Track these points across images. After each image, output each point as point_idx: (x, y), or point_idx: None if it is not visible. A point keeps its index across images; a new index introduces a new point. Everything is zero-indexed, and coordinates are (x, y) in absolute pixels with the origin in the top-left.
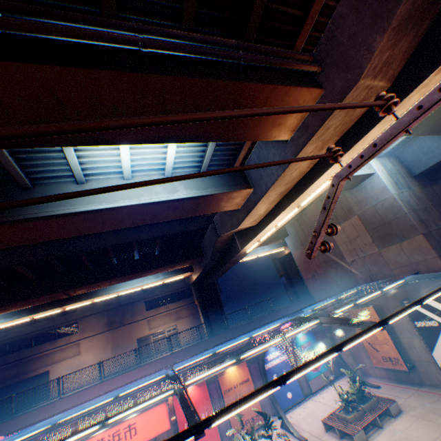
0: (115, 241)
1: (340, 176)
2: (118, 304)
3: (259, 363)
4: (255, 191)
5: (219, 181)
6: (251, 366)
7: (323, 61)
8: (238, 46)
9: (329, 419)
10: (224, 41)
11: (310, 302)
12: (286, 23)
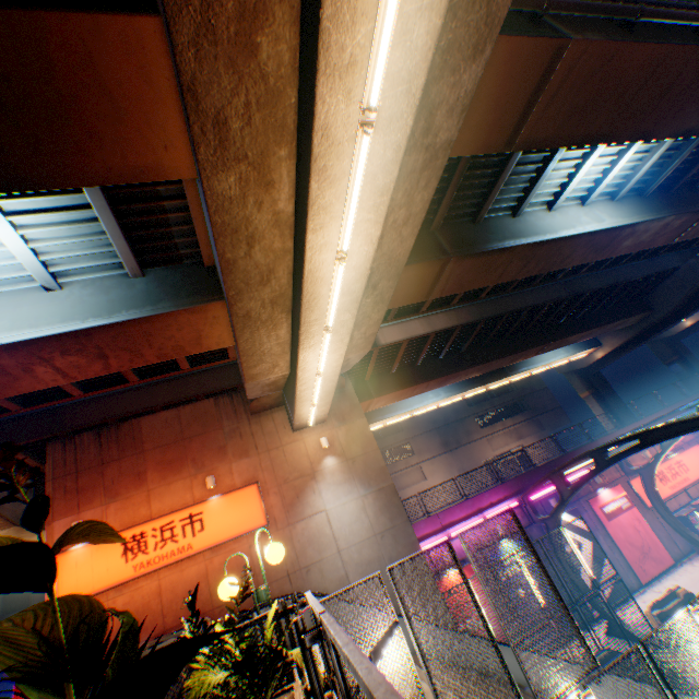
0: (610, 281)
1: None
2: (445, 422)
3: None
4: None
5: None
6: None
7: None
8: None
9: None
10: None
11: None
12: None
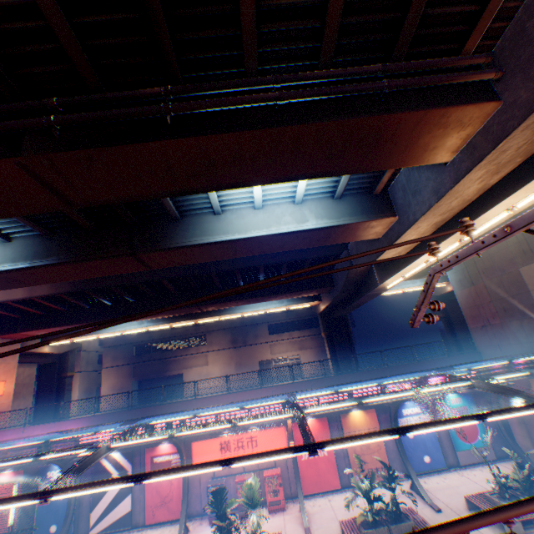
0: (242, 264)
1: (434, 269)
2: (241, 324)
3: (390, 415)
4: (400, 221)
5: (355, 208)
6: (381, 416)
7: (504, 63)
8: (382, 70)
9: (474, 498)
10: (365, 69)
11: (473, 359)
12: (453, 23)
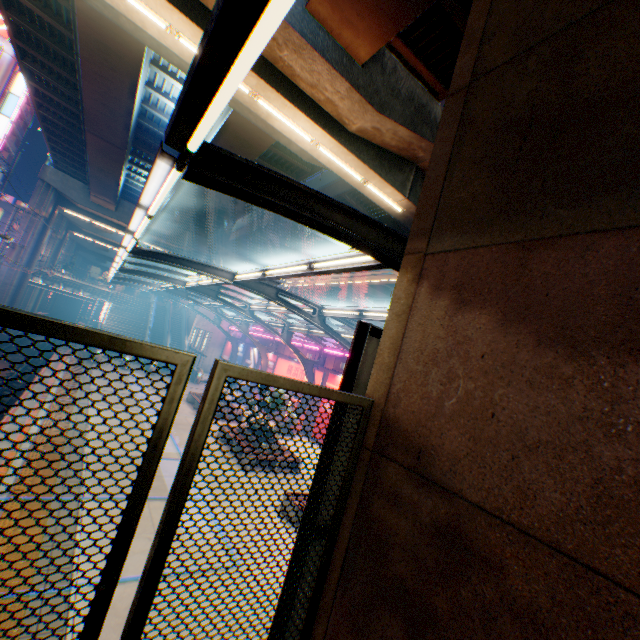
0: None
1: None
2: None
3: None
4: None
5: None
6: None
7: None
8: None
9: None
10: None
11: None
12: None
